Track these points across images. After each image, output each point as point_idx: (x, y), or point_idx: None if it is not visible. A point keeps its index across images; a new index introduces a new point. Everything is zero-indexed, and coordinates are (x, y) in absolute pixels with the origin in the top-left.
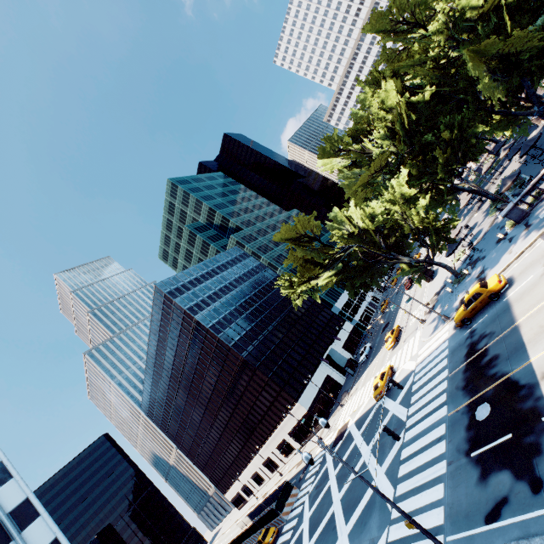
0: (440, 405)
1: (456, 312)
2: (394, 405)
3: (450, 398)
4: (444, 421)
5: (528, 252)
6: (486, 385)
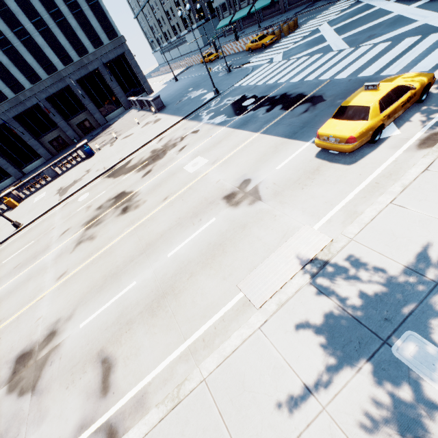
0: (306, 77)
1: (426, 75)
2: (433, 18)
3: (298, 83)
4: (286, 81)
5: (345, 209)
6: (257, 106)
